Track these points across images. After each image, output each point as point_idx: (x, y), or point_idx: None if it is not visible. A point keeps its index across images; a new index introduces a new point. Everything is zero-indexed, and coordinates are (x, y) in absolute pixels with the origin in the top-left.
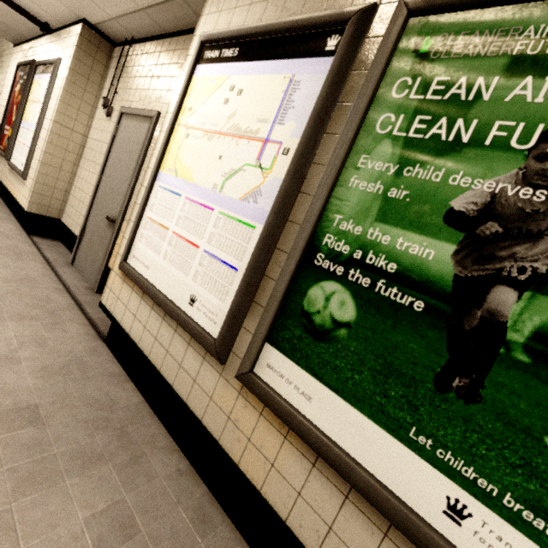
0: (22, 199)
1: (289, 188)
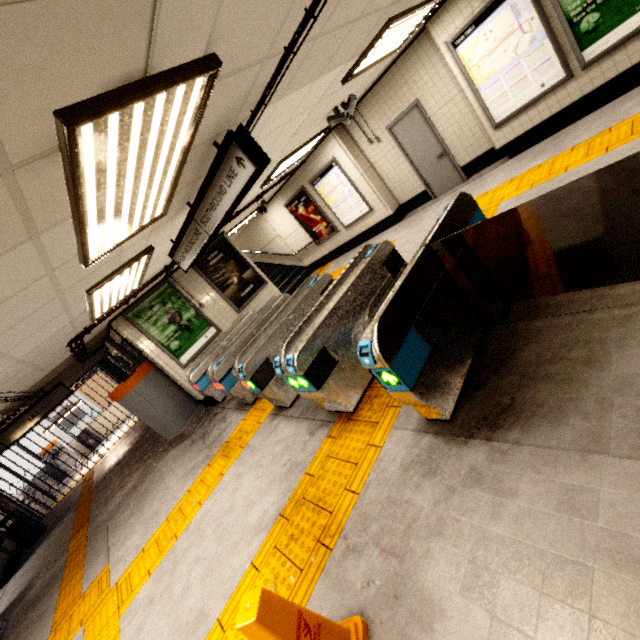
0: (382, 216)
1: (545, 23)
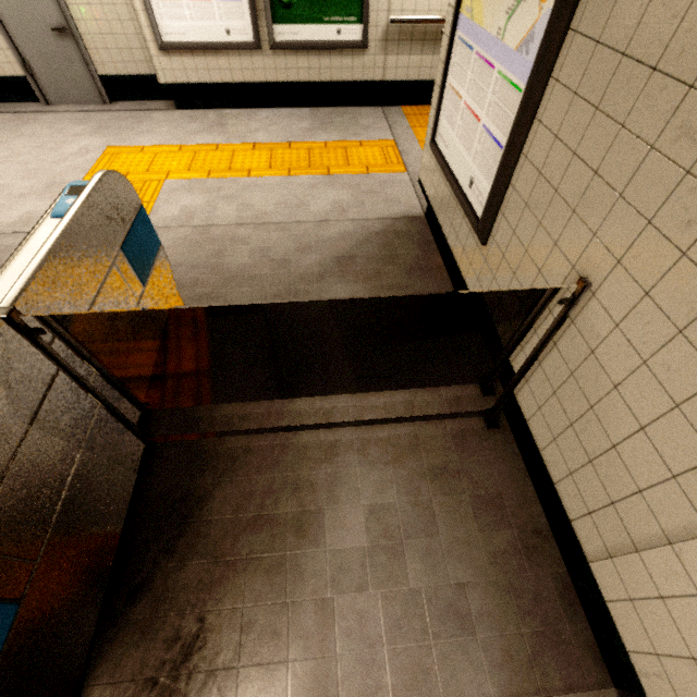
0: None
1: None
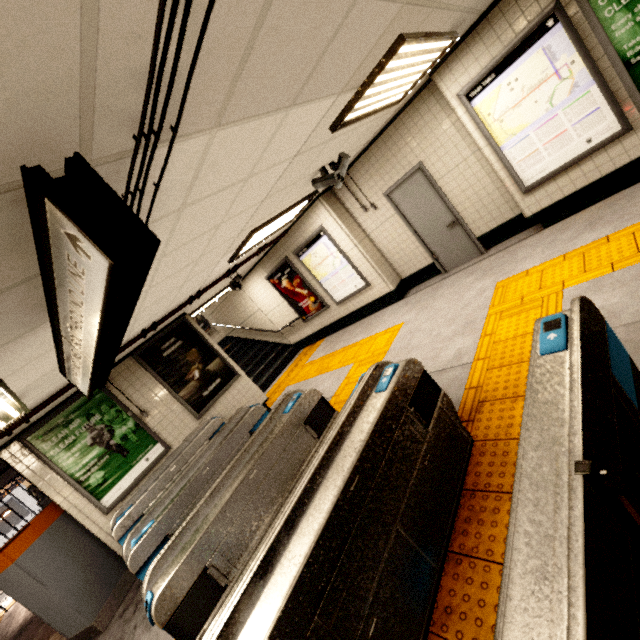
0: (381, 292)
1: (592, 66)
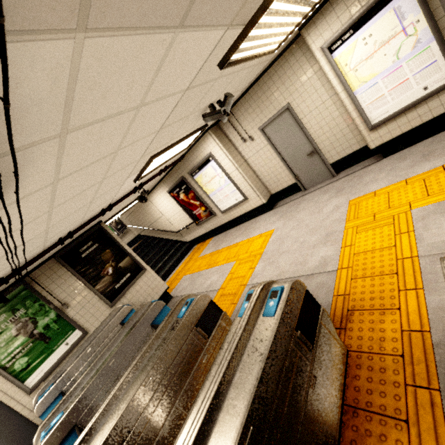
0: (256, 204)
1: (434, 24)
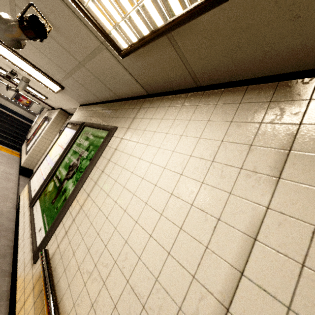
0: (22, 162)
1: (58, 160)
